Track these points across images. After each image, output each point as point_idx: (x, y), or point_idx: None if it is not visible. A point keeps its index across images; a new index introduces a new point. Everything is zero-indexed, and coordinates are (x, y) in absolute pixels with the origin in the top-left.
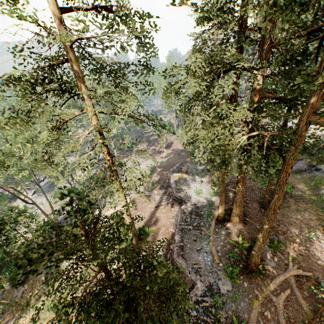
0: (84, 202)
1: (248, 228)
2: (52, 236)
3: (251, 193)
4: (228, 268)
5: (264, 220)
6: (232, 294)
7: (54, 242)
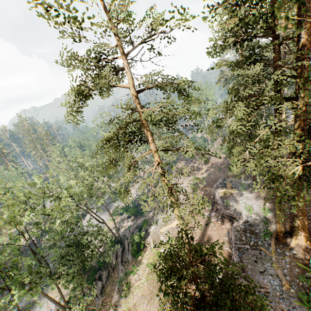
0: (138, 219)
1: None
2: (117, 250)
3: None
4: (302, 295)
5: None
6: None
7: (120, 257)
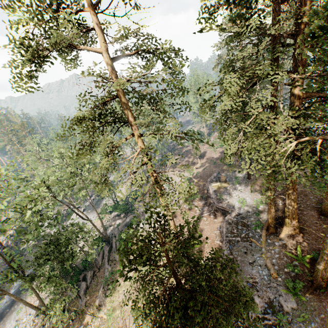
0: (128, 217)
1: (307, 238)
2: (104, 250)
3: (304, 198)
4: (289, 282)
5: (327, 229)
6: (298, 313)
7: (107, 256)
